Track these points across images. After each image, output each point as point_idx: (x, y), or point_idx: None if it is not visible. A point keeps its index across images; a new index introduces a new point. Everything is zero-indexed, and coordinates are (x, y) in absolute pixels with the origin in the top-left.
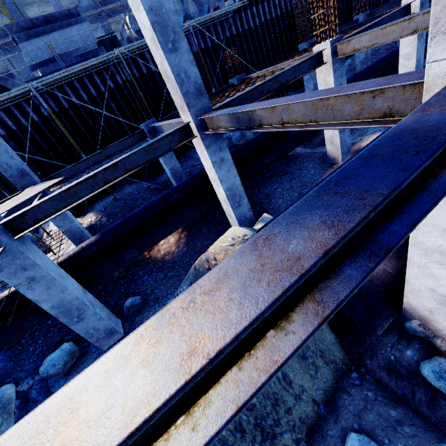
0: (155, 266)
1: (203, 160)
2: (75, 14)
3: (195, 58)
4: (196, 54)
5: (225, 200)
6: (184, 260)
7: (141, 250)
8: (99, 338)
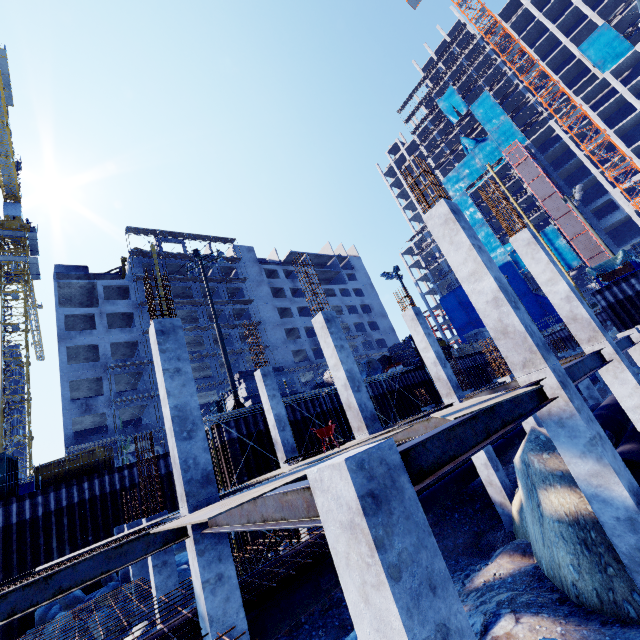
0: None
1: None
2: (281, 370)
3: (376, 399)
4: (377, 396)
5: (485, 463)
6: None
7: None
8: None
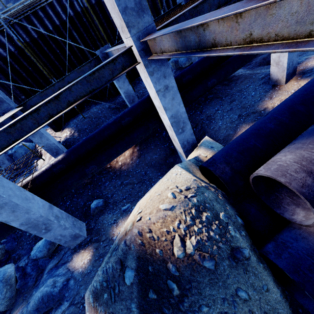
0: (114, 174)
1: (148, 88)
2: None
3: None
4: None
5: (169, 126)
6: (136, 171)
7: (99, 166)
8: (66, 241)
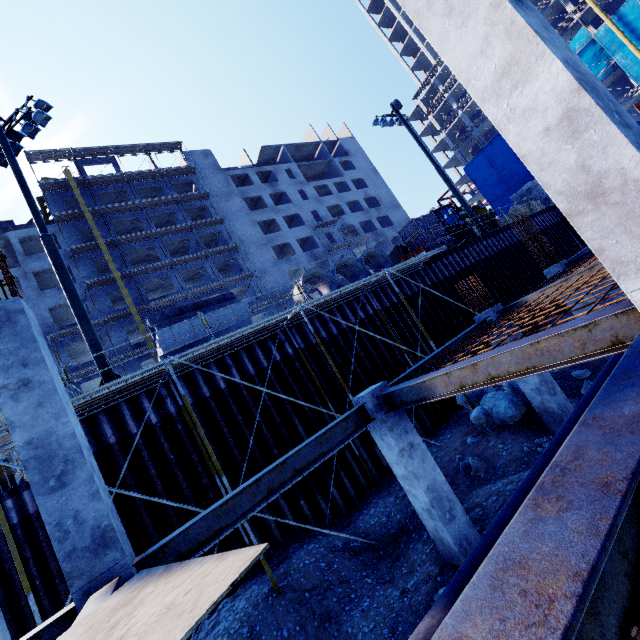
0: None
1: None
2: (230, 298)
3: (387, 314)
4: (387, 309)
5: None
6: None
7: None
8: None
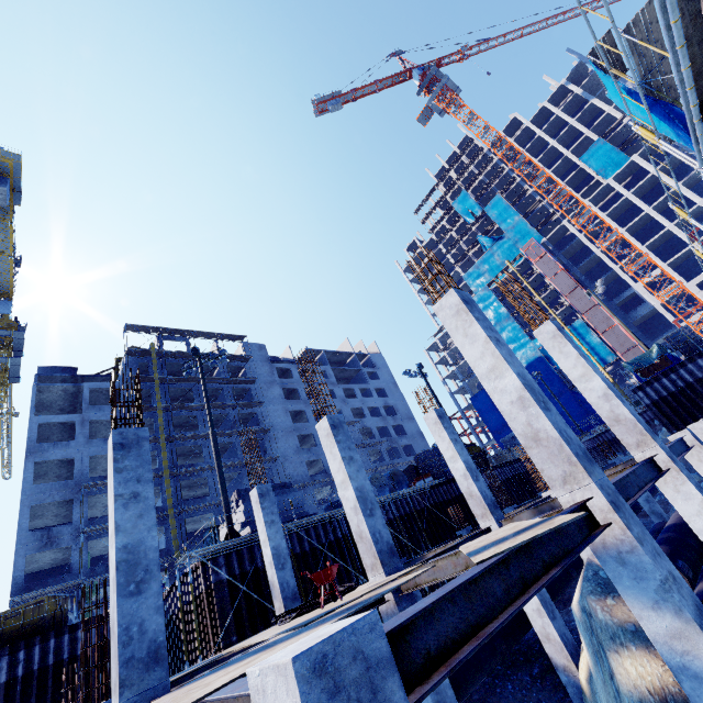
0: None
1: None
2: (289, 486)
3: (402, 520)
4: (403, 517)
5: (537, 608)
6: None
7: None
8: None
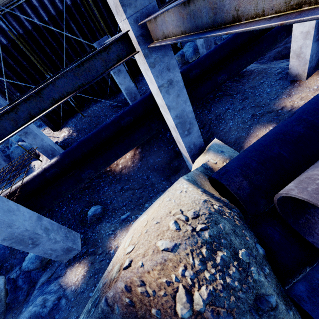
0: (114, 178)
1: (149, 83)
2: None
3: None
4: None
5: (174, 128)
6: (138, 175)
7: (97, 170)
8: (58, 255)
